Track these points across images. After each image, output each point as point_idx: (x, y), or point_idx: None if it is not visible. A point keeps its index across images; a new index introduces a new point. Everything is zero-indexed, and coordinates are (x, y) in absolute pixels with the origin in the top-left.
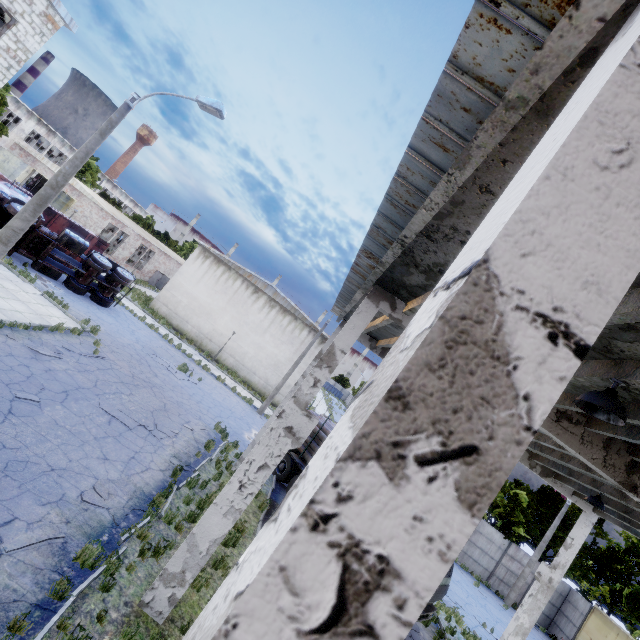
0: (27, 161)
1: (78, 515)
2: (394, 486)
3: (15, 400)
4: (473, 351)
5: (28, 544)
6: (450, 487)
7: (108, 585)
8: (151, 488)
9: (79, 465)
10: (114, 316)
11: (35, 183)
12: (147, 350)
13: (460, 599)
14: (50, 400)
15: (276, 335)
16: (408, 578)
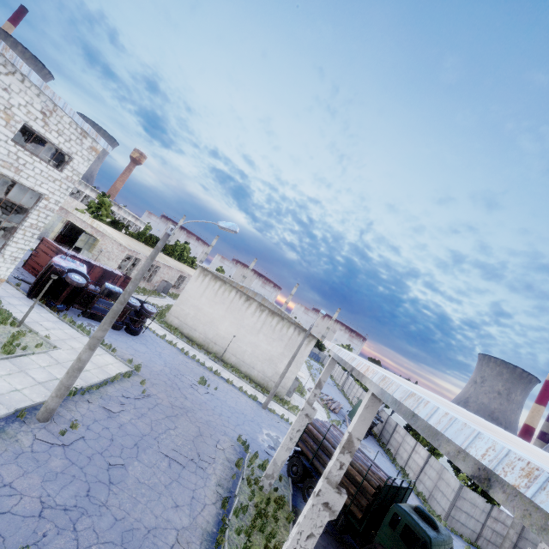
0: (61, 213)
1: None
2: None
3: (110, 468)
4: None
5: None
6: None
7: None
8: (211, 526)
9: (163, 520)
10: (144, 343)
11: (66, 226)
12: (174, 371)
13: None
14: (129, 458)
15: (268, 334)
16: None
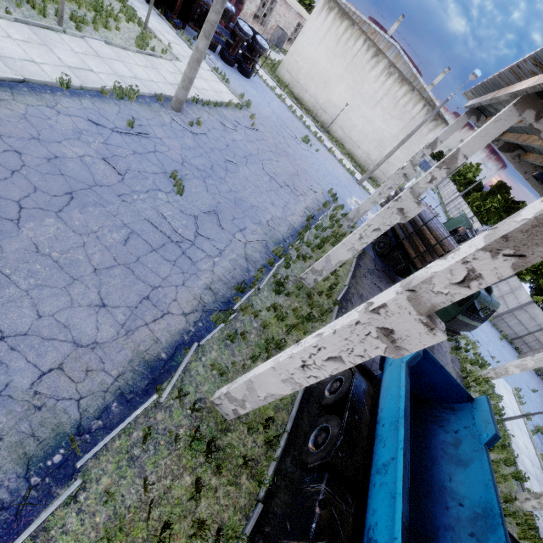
0: None
1: (268, 232)
2: (492, 259)
3: (226, 162)
4: (541, 229)
5: (254, 240)
6: (510, 263)
7: (287, 266)
8: (297, 226)
9: (262, 206)
10: (255, 88)
11: None
12: (280, 122)
13: (481, 340)
14: (240, 163)
15: (387, 109)
16: (485, 280)
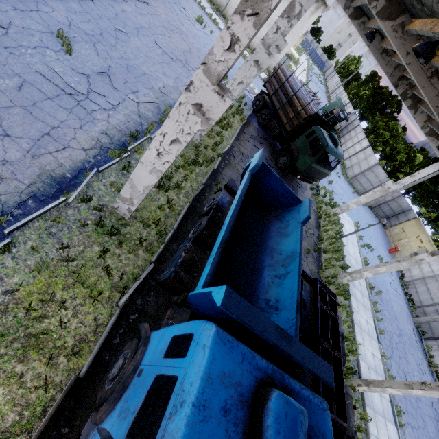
0: None
1: (160, 97)
2: (242, 21)
3: (116, 30)
4: None
5: (146, 102)
6: (252, 23)
7: None
8: None
9: (155, 75)
10: None
11: None
12: None
13: (338, 192)
14: (131, 33)
15: None
16: (242, 42)
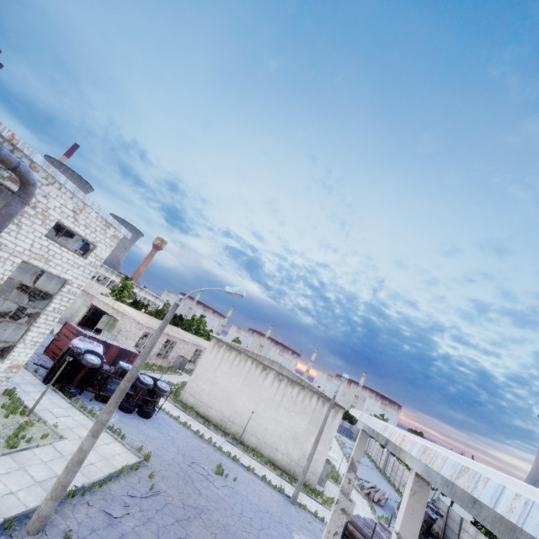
0: (87, 298)
1: None
2: None
3: None
4: None
5: None
6: None
7: None
8: None
9: None
10: (156, 426)
11: (91, 310)
12: (187, 459)
13: None
14: None
15: (289, 407)
16: None
